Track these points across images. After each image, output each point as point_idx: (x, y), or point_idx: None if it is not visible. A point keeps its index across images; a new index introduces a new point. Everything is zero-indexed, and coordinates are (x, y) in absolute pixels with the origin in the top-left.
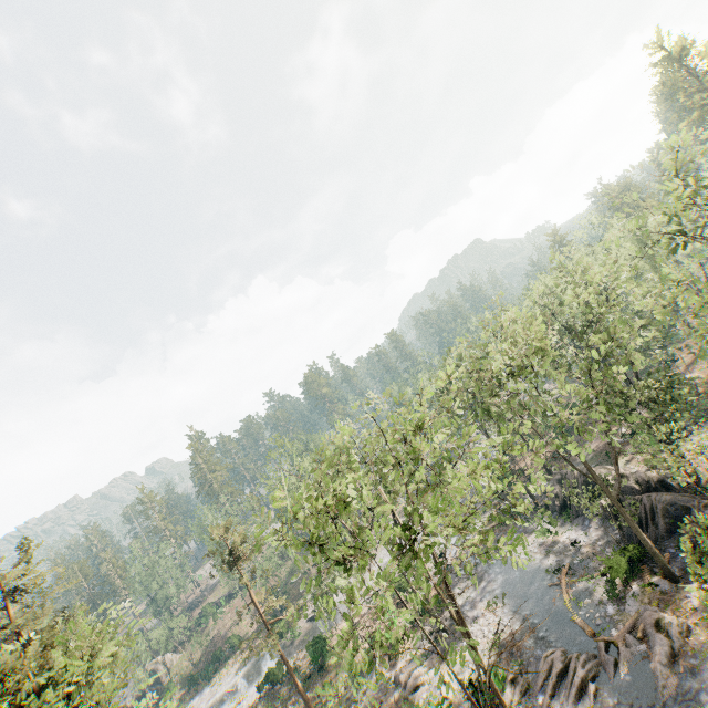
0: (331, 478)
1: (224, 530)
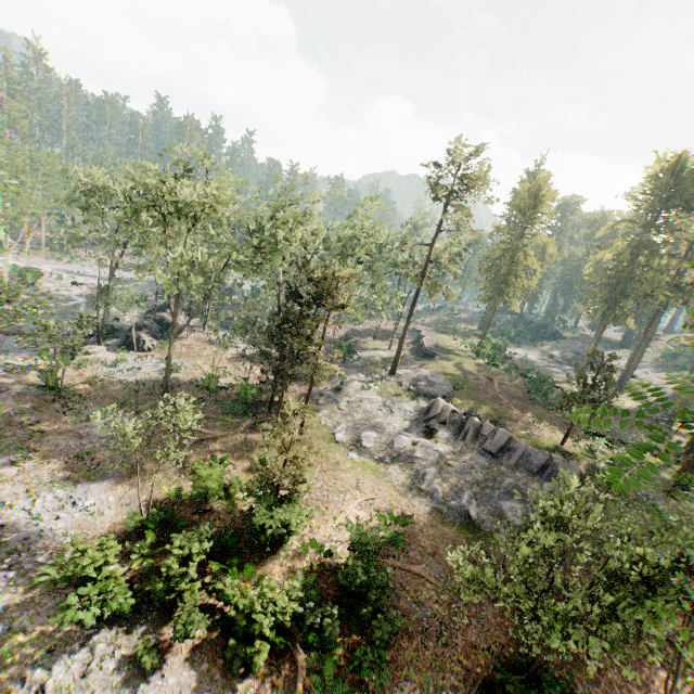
0: None
1: None
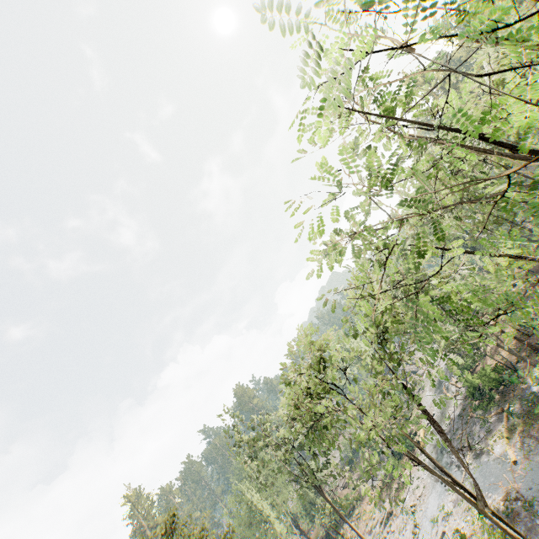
0: (312, 365)
1: (163, 534)
